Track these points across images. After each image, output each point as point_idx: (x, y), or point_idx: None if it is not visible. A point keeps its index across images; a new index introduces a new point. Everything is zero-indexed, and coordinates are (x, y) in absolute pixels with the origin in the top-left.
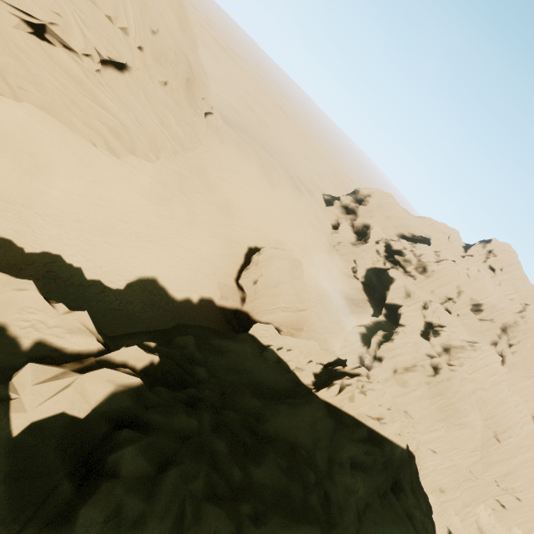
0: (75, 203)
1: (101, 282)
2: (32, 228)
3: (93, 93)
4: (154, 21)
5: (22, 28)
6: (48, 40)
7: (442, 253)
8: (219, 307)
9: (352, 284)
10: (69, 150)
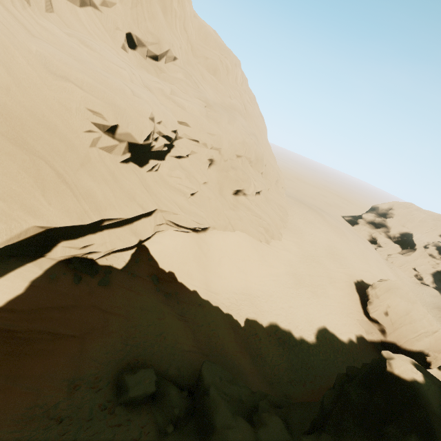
0: (264, 283)
1: (303, 339)
2: (257, 308)
3: (255, 212)
4: (267, 160)
5: (231, 193)
6: (238, 194)
7: None
8: (369, 342)
9: (427, 291)
10: (254, 250)
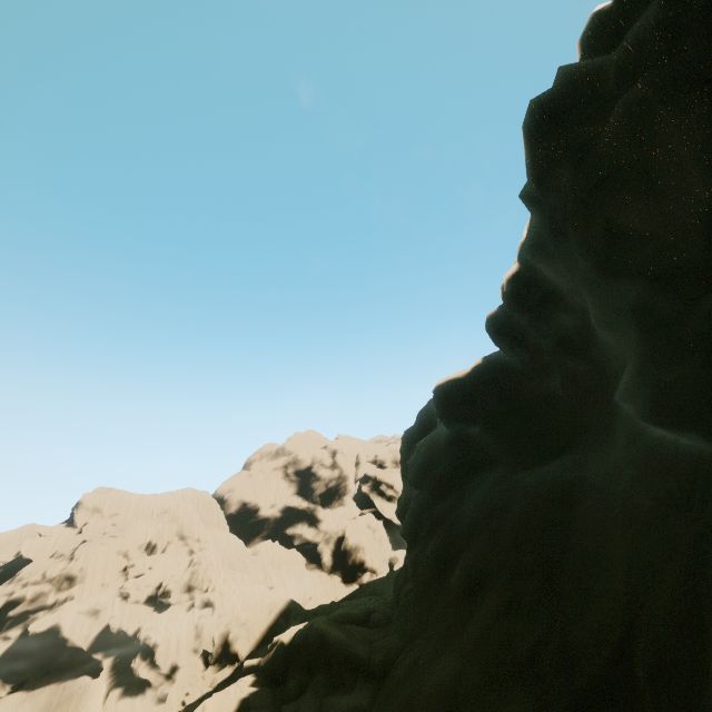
0: None
1: None
2: None
3: None
4: None
5: None
6: None
7: (62, 549)
8: None
9: (5, 709)
10: None
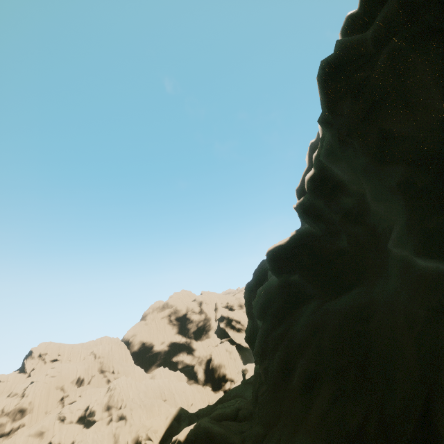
0: None
1: None
2: None
3: None
4: None
5: None
6: None
7: (16, 389)
8: None
9: None
10: None
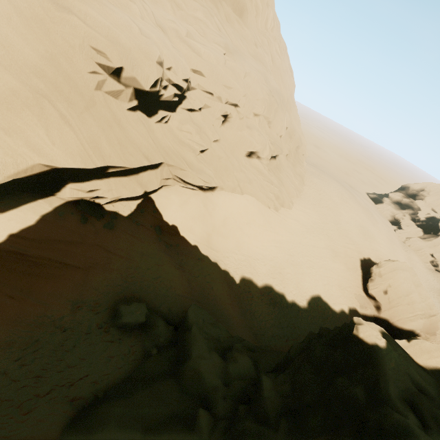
0: (266, 248)
1: (295, 303)
2: (255, 269)
3: (267, 177)
4: (289, 122)
5: (244, 155)
6: (251, 156)
7: None
8: (361, 315)
9: (439, 278)
10: (261, 215)
